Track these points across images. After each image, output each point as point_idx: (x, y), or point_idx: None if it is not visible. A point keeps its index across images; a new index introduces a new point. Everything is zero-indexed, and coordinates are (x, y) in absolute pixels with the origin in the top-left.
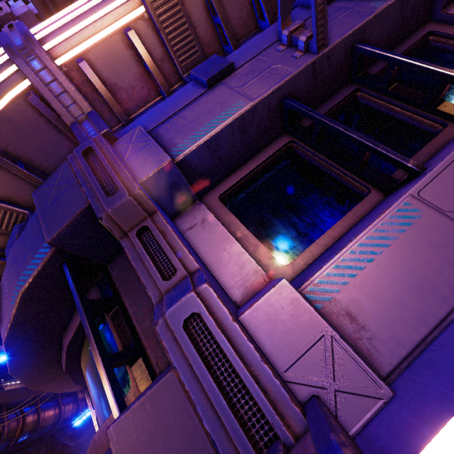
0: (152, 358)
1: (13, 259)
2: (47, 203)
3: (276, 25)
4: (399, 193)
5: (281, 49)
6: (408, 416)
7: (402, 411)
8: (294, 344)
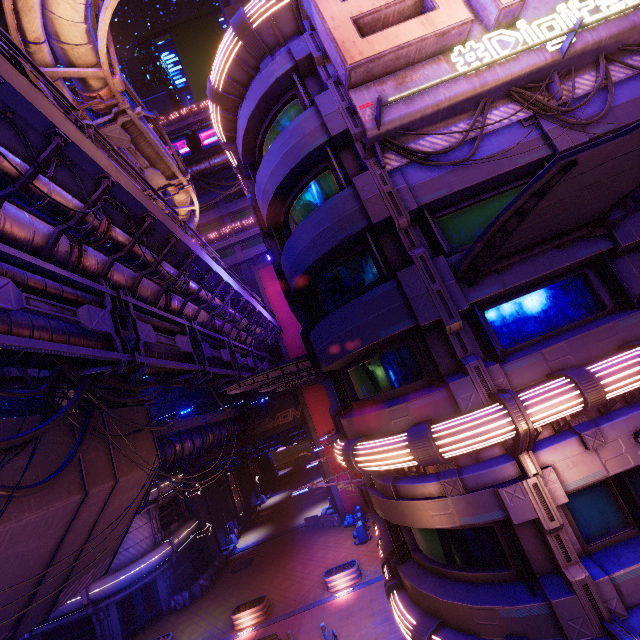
0: (535, 570)
1: (467, 503)
2: (511, 502)
3: (634, 416)
4: None
5: (632, 442)
6: (635, 625)
7: (633, 623)
8: (606, 597)
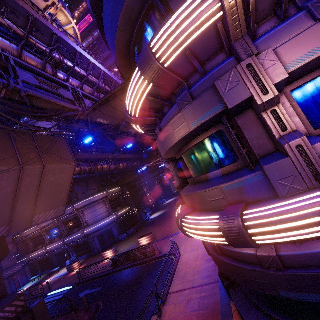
0: (256, 153)
1: (194, 108)
2: (226, 90)
3: None
4: None
5: None
6: None
7: None
8: None
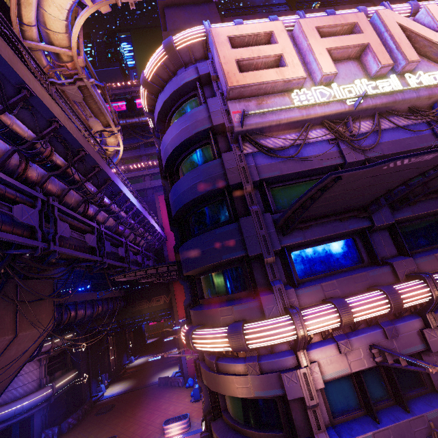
0: (298, 433)
1: (261, 381)
2: (288, 384)
3: (371, 335)
4: (370, 426)
5: (368, 351)
6: None
7: None
8: None
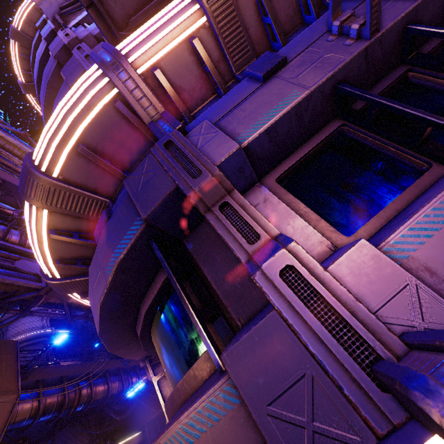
0: (234, 314)
1: (107, 237)
2: (138, 188)
3: (323, 18)
4: None
5: (331, 39)
6: None
7: None
8: (380, 292)
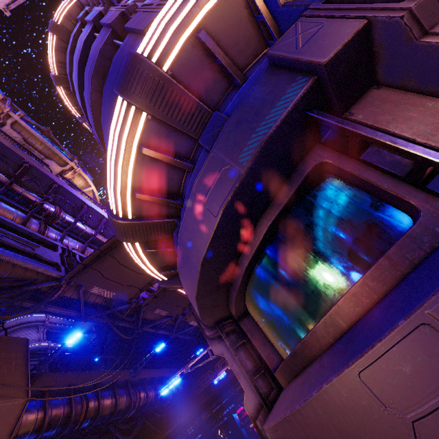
0: None
1: (237, 124)
2: (298, 46)
3: None
4: None
5: None
6: None
7: None
8: None
